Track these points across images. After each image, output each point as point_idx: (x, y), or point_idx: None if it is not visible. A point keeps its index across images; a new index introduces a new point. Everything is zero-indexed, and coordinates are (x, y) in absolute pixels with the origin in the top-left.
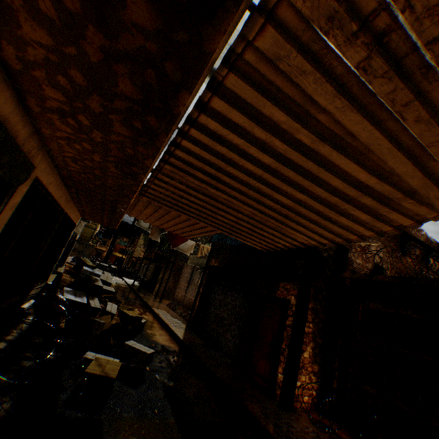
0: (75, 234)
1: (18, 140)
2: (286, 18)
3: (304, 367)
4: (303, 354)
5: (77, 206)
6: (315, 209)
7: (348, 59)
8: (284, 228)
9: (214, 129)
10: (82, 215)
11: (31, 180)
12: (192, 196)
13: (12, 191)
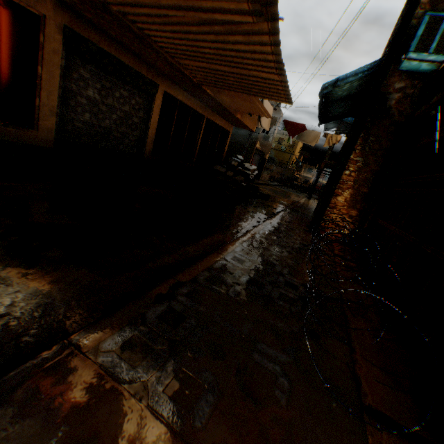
0: (262, 153)
1: (143, 74)
2: (110, 3)
3: (335, 208)
4: (336, 198)
5: (216, 114)
6: (225, 49)
7: (120, 2)
8: (247, 72)
9: (151, 35)
10: (229, 123)
11: (162, 93)
12: (205, 73)
13: (154, 98)
